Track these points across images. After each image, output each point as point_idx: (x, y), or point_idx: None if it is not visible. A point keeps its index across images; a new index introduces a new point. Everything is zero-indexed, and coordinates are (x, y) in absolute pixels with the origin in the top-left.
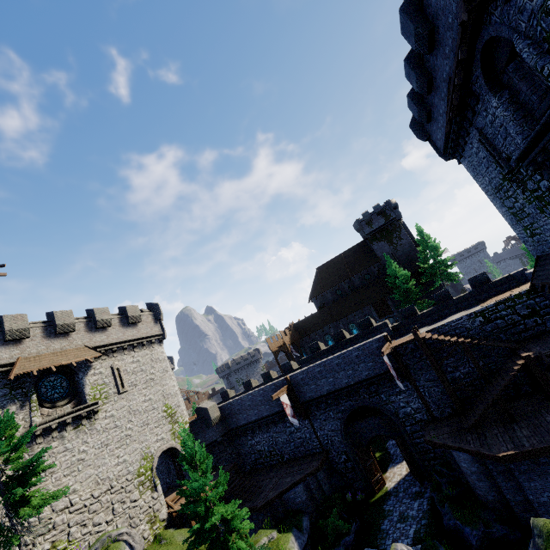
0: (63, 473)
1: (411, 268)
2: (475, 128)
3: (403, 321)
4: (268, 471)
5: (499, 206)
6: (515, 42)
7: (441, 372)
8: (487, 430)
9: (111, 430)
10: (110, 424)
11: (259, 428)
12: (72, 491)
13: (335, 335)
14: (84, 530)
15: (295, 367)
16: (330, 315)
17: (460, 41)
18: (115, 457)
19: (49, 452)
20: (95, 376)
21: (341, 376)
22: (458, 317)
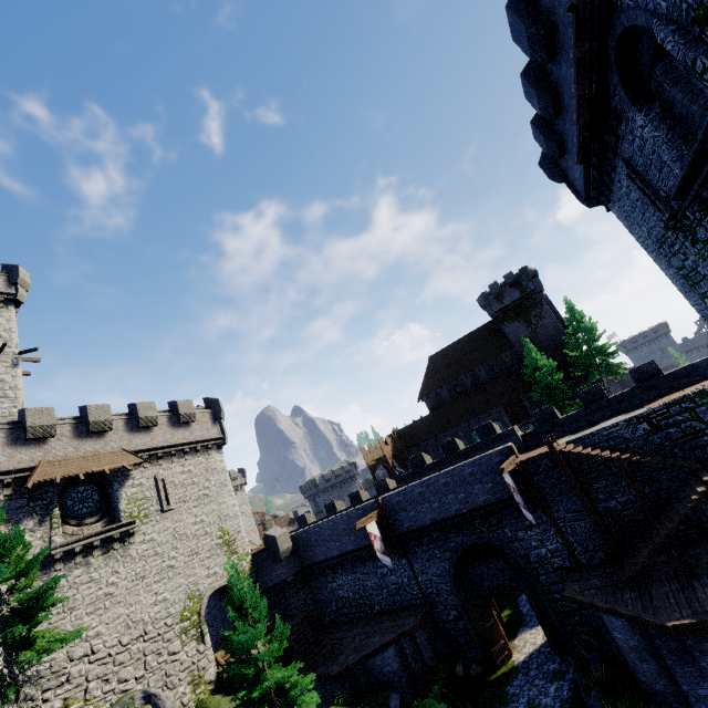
0: (85, 611)
1: (556, 357)
2: (621, 159)
3: (537, 428)
4: (352, 626)
5: (665, 267)
6: (655, 30)
7: (587, 500)
8: (654, 587)
9: (149, 558)
10: (149, 550)
11: (343, 566)
12: (95, 635)
13: (445, 445)
14: (106, 687)
15: (392, 486)
16: (446, 420)
17: (576, 35)
18: (153, 594)
19: (70, 582)
20: (134, 488)
21: (450, 501)
22: (612, 423)
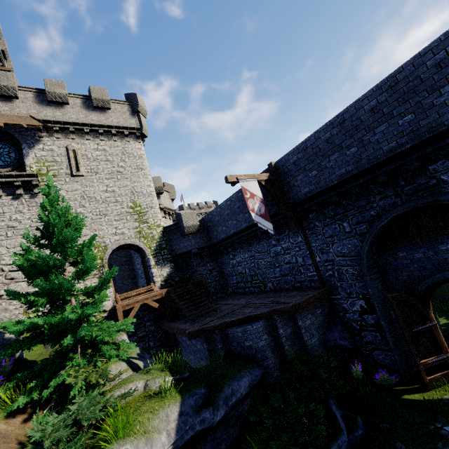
0: None
1: None
2: None
3: None
4: (242, 297)
5: None
6: None
7: None
8: None
9: None
10: None
11: (240, 245)
12: None
13: None
14: None
15: None
16: None
17: None
18: None
19: None
20: (44, 152)
21: (379, 137)
22: None
